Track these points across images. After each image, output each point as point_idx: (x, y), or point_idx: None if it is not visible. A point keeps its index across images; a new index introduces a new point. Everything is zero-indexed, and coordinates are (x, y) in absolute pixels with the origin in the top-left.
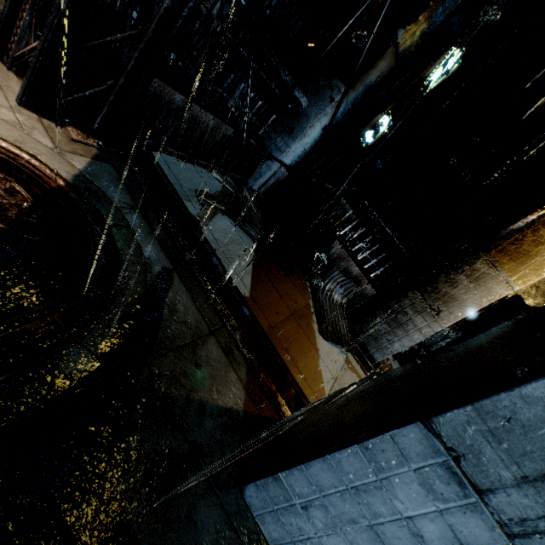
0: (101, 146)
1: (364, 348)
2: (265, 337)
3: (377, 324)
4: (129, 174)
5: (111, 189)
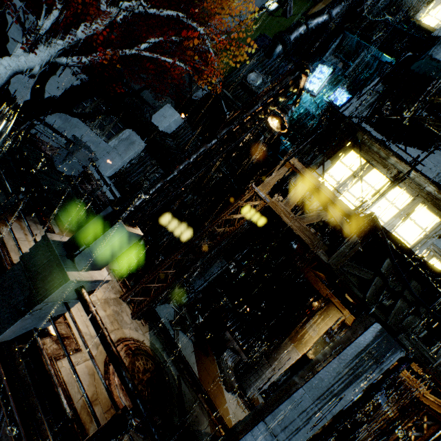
0: (149, 322)
1: (244, 392)
2: (210, 398)
3: (249, 377)
4: (157, 330)
5: (157, 343)
